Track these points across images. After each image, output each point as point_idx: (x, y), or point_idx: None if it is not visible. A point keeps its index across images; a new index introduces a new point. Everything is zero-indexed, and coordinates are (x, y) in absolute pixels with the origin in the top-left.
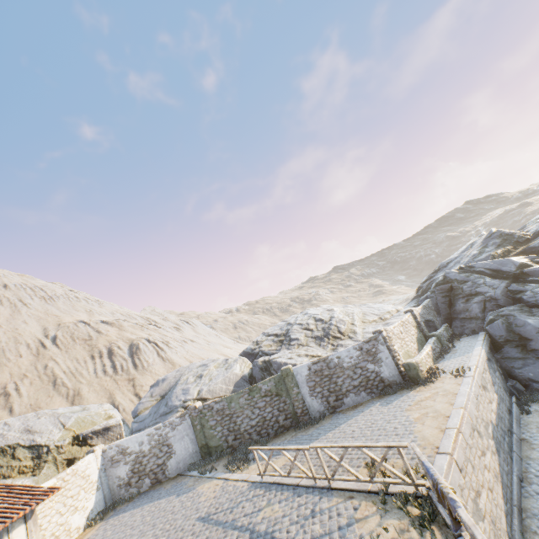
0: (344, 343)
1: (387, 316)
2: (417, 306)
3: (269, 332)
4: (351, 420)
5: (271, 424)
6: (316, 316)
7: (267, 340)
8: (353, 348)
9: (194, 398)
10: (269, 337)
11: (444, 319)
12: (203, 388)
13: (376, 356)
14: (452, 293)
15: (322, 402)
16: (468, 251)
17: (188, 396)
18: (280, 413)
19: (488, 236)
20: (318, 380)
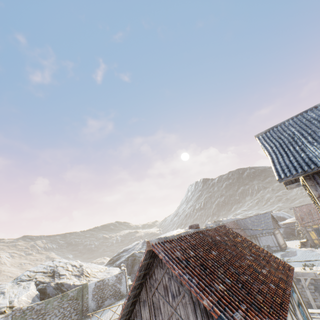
0: (92, 279)
1: (102, 270)
2: (115, 267)
3: (35, 270)
4: (114, 307)
5: (67, 319)
6: (71, 263)
7: (38, 274)
8: (114, 275)
9: (8, 306)
10: (37, 273)
11: (128, 273)
12: (13, 299)
13: (121, 280)
14: (134, 261)
15: (96, 304)
16: (137, 245)
17: (1, 304)
18: (74, 311)
19: (144, 241)
20: (98, 291)
